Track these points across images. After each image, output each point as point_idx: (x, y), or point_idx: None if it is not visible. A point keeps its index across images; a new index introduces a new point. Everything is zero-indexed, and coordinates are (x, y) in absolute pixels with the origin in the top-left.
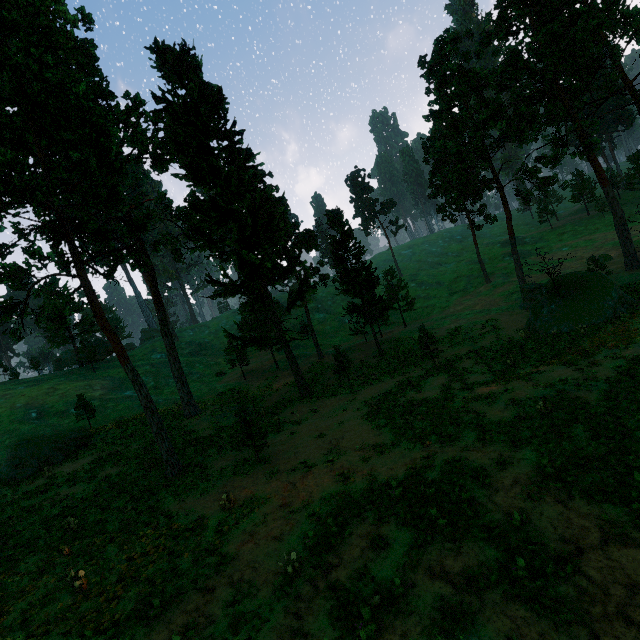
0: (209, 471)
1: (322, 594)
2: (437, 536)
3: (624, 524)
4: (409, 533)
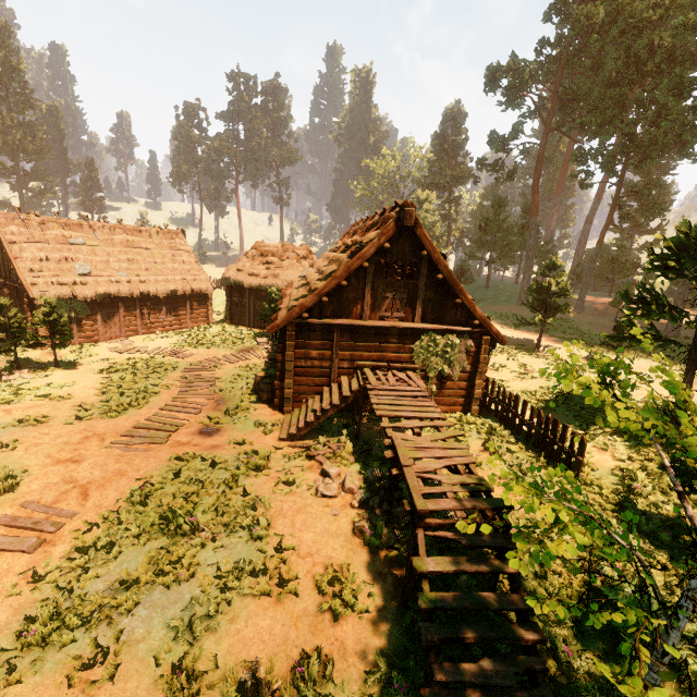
0: None
1: None
2: None
3: None
4: None
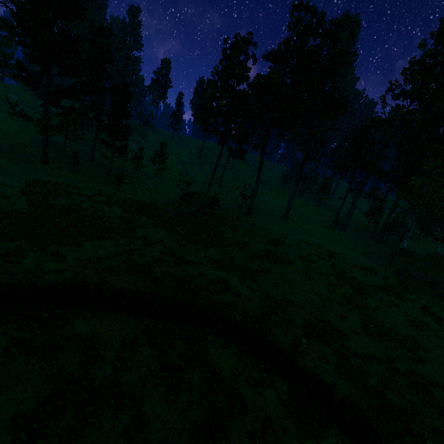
0: None
1: None
2: None
3: None
4: None
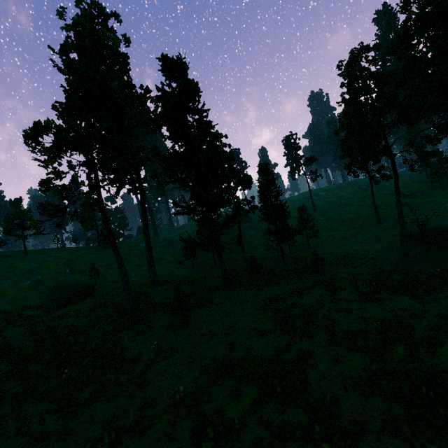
0: (153, 325)
1: (191, 417)
2: (273, 398)
3: (401, 421)
4: (257, 392)
